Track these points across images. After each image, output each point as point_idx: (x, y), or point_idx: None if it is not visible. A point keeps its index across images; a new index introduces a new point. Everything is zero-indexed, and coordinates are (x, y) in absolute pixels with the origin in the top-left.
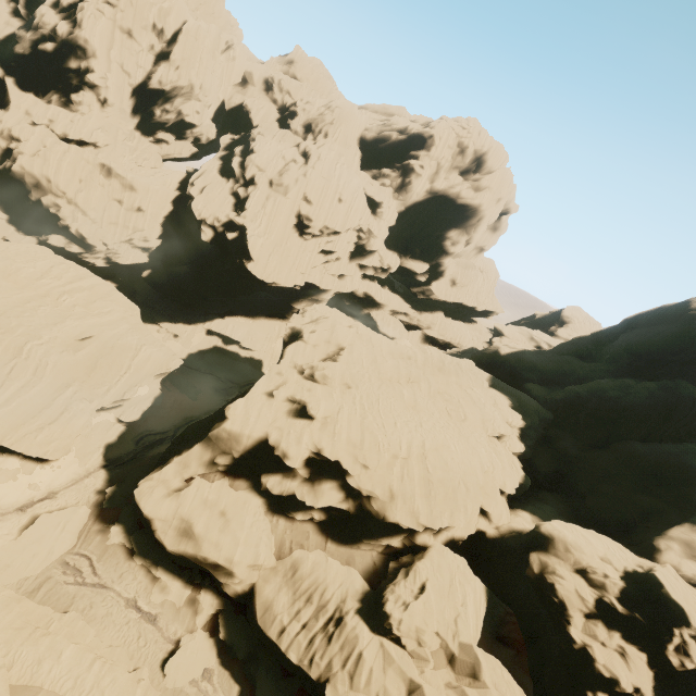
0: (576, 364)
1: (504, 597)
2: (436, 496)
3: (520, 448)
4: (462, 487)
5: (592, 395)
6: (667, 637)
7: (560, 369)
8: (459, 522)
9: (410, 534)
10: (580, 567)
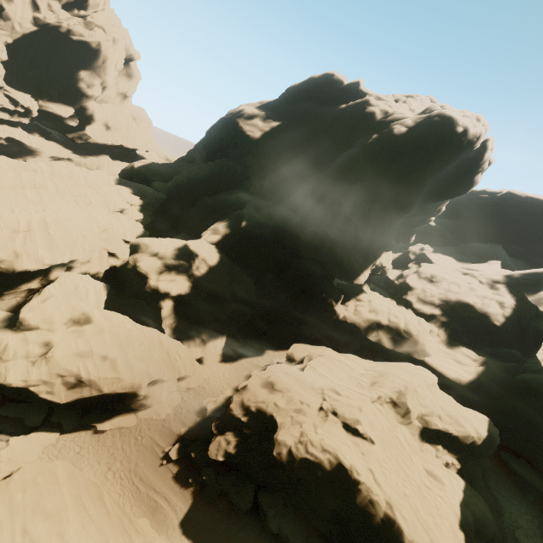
0: (185, 166)
1: (134, 294)
2: (58, 246)
3: (140, 216)
4: (80, 237)
5: (185, 177)
6: (193, 265)
7: (176, 171)
8: (78, 256)
9: (45, 276)
10: (155, 253)
